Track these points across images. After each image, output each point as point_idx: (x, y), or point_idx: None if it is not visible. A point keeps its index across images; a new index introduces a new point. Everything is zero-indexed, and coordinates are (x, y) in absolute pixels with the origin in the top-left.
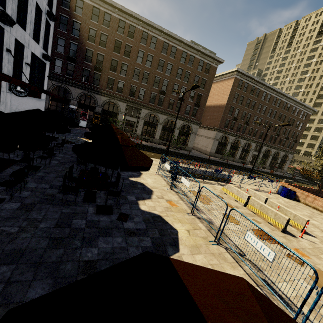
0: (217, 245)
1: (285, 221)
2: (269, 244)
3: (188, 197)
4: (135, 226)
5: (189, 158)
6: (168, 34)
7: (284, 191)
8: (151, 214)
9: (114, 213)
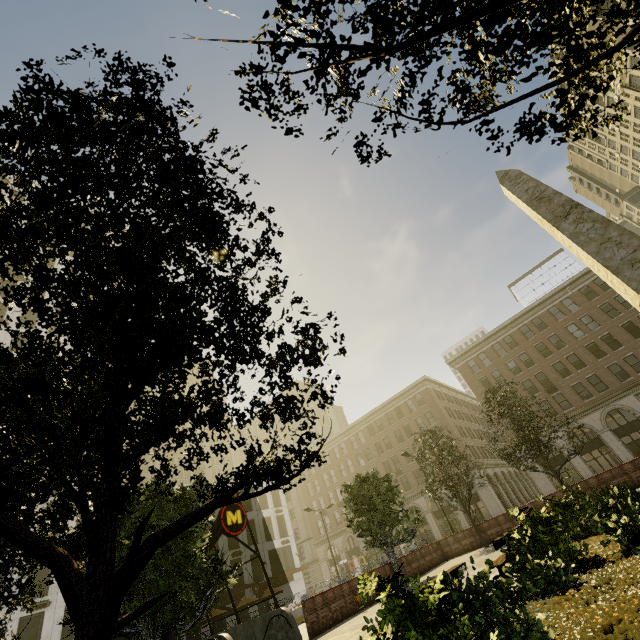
0: None
1: None
2: None
3: None
4: None
5: None
6: (364, 419)
7: None
8: None
9: None
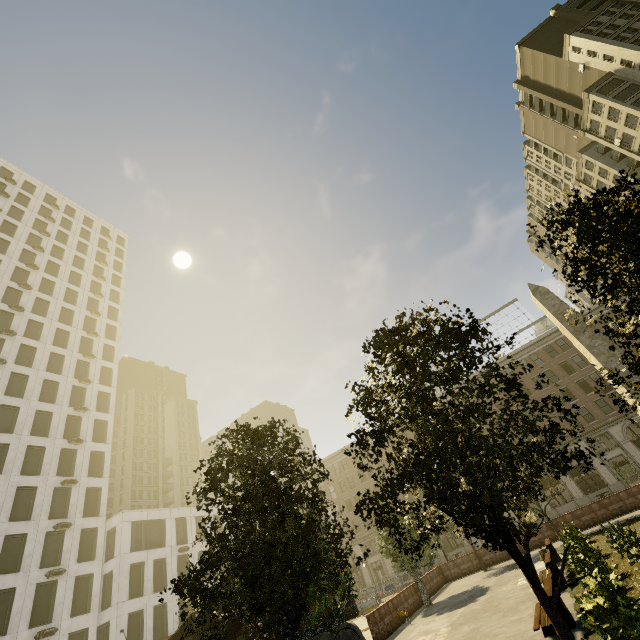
0: None
1: None
2: None
3: None
4: None
5: None
6: (348, 447)
7: None
8: None
9: None
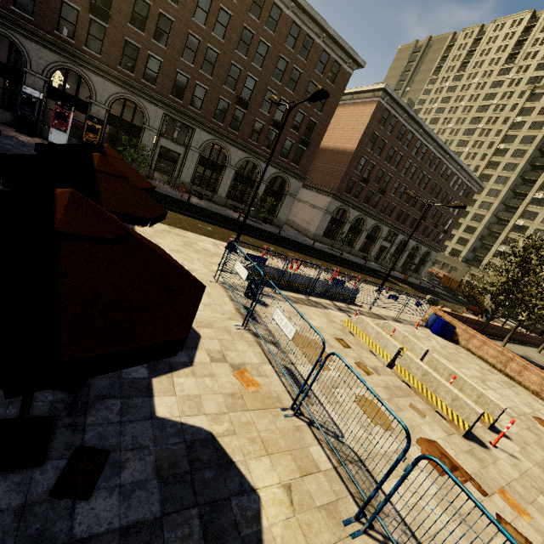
0: (363, 536)
1: (474, 416)
2: (457, 489)
3: (282, 350)
4: (119, 513)
5: (280, 243)
6: None
7: (438, 324)
8: (186, 434)
9: (52, 453)
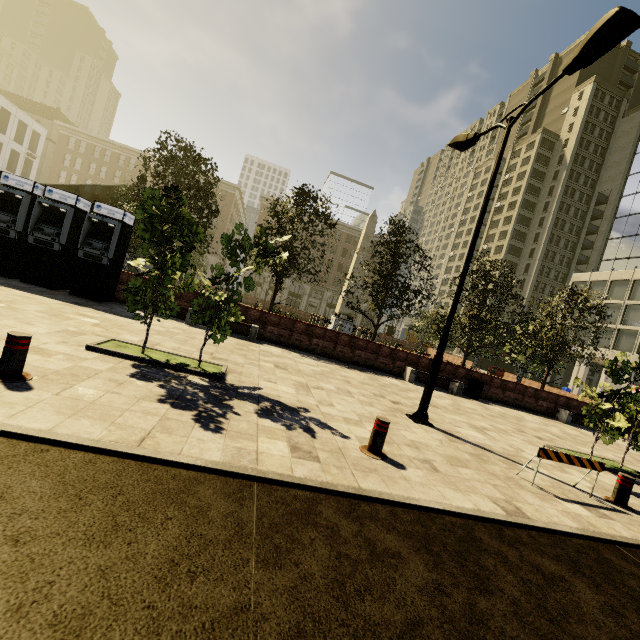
0: None
1: None
2: None
3: None
4: None
5: None
6: None
7: None
8: None
9: None
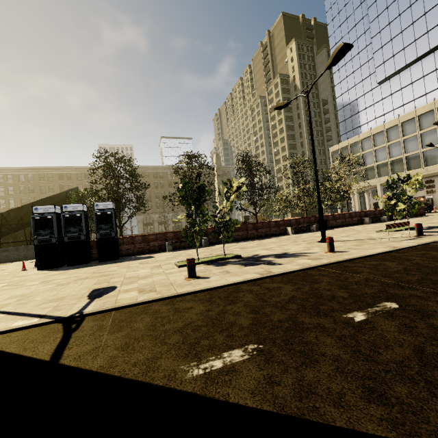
0: None
1: None
2: None
3: None
4: None
5: None
6: (59, 168)
7: None
8: None
9: None
